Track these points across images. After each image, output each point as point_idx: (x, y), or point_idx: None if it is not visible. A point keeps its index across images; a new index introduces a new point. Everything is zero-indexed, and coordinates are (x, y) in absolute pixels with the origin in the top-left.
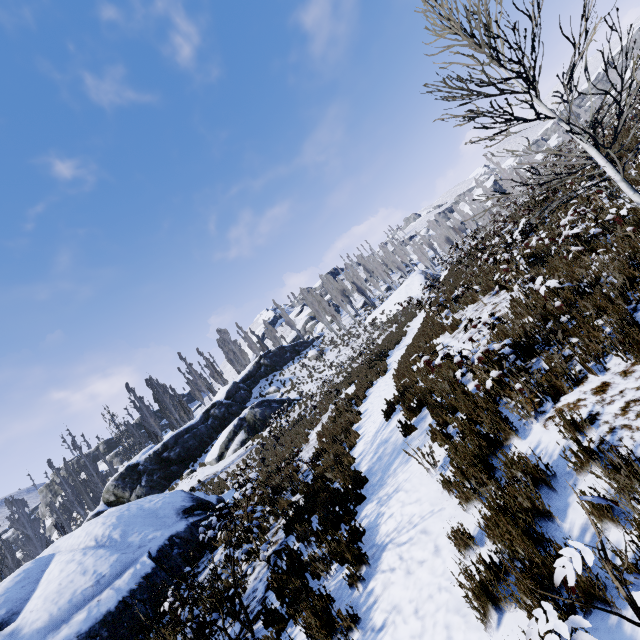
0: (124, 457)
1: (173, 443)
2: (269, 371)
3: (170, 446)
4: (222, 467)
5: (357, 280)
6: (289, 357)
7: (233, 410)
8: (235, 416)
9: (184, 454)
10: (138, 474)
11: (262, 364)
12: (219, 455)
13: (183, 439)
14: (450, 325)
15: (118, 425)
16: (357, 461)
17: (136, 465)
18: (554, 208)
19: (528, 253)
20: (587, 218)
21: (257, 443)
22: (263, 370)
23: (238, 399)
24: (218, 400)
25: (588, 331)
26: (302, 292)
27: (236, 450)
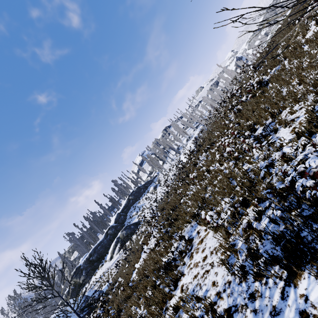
0: (82, 253)
1: (93, 252)
2: (134, 201)
3: (92, 254)
4: (111, 264)
5: (169, 143)
6: (143, 191)
7: (118, 228)
8: (119, 231)
9: (99, 256)
10: (81, 270)
11: (130, 199)
12: (110, 257)
13: (97, 249)
14: (146, 242)
15: (76, 240)
16: (107, 317)
17: (79, 266)
18: (192, 167)
19: (172, 205)
20: (186, 194)
21: (123, 251)
22: (131, 202)
23: (120, 221)
24: (111, 225)
25: (124, 317)
26: (143, 158)
27: (117, 253)
